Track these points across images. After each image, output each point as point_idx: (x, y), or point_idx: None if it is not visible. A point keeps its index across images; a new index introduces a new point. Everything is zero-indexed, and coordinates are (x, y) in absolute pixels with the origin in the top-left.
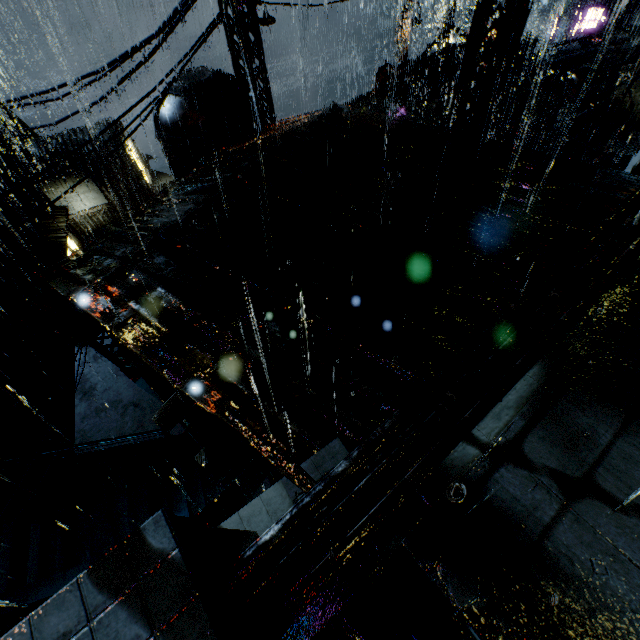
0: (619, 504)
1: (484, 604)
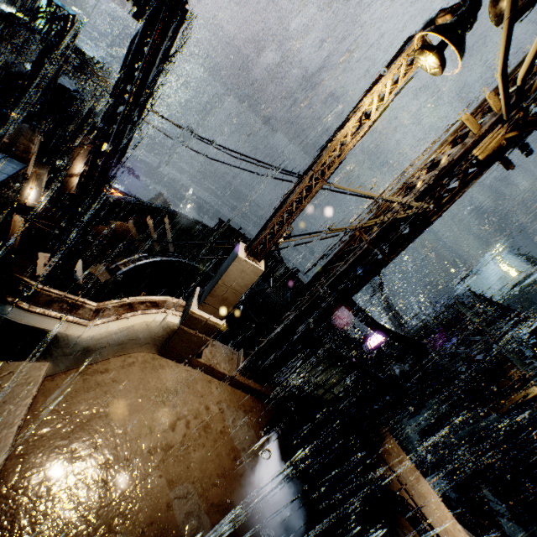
0: None
1: None
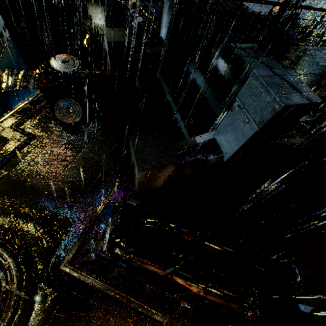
0: (259, 61)
1: (224, 55)
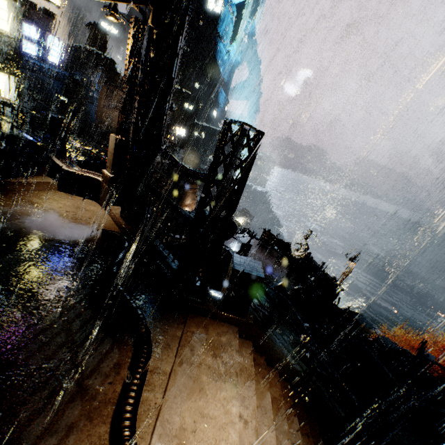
0: None
1: None
